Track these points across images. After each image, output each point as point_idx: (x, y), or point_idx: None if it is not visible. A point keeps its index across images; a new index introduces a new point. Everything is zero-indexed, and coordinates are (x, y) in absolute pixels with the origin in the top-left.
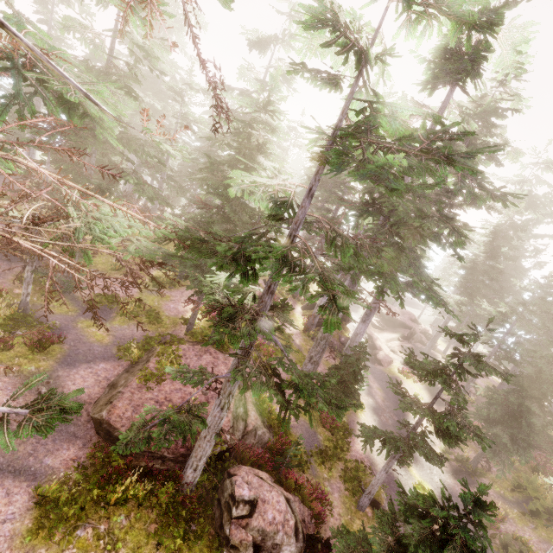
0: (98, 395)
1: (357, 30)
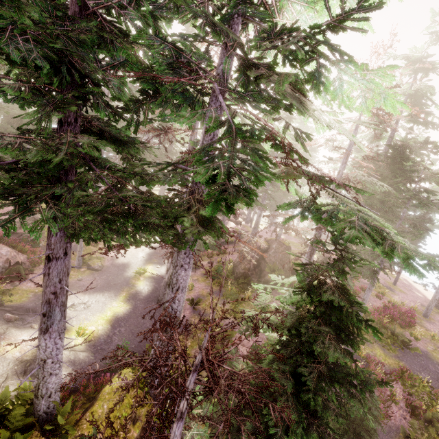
0: None
1: None
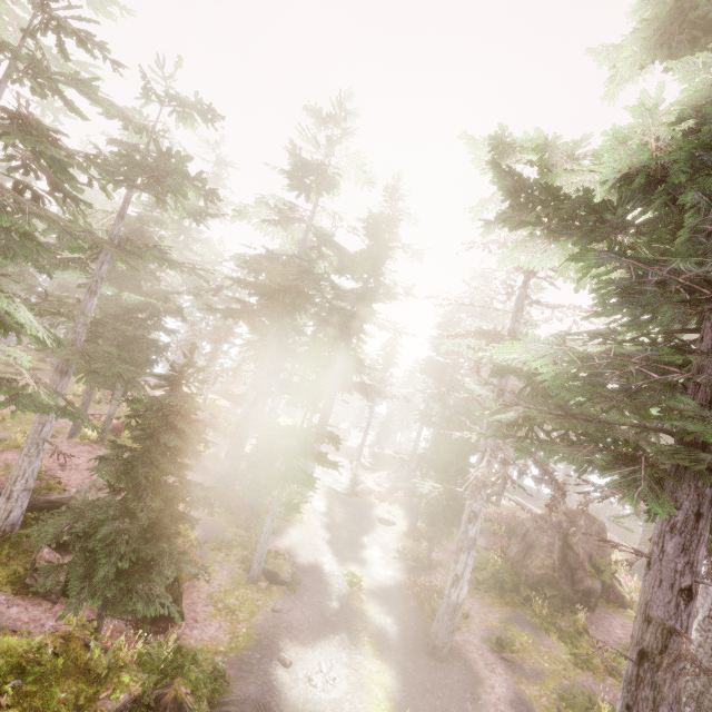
0: None
1: (124, 112)
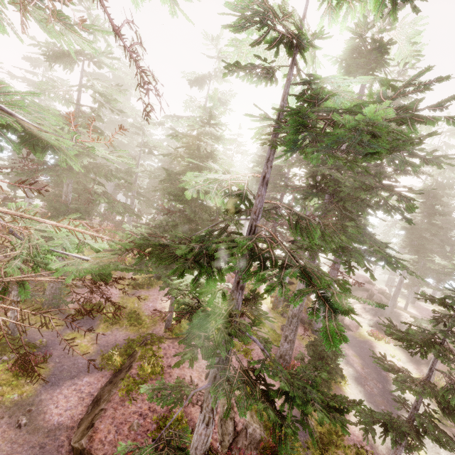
0: (81, 415)
1: (286, 15)
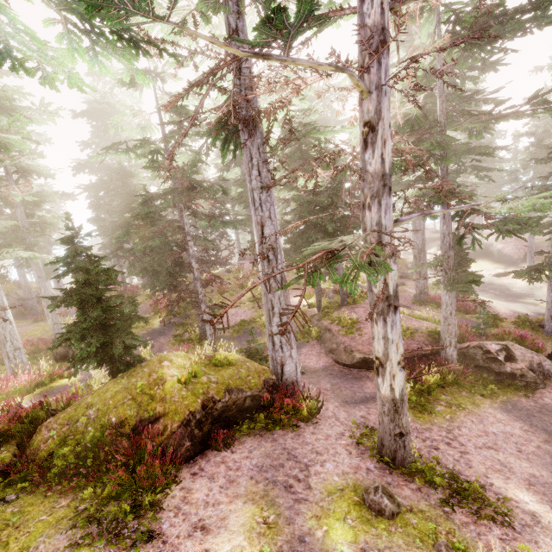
0: (331, 360)
1: None
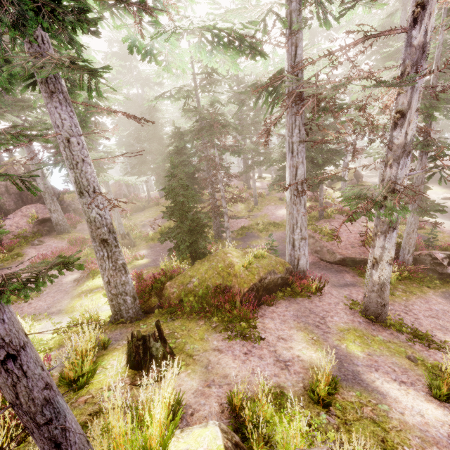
0: (316, 258)
1: None
